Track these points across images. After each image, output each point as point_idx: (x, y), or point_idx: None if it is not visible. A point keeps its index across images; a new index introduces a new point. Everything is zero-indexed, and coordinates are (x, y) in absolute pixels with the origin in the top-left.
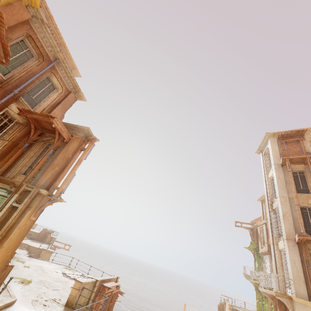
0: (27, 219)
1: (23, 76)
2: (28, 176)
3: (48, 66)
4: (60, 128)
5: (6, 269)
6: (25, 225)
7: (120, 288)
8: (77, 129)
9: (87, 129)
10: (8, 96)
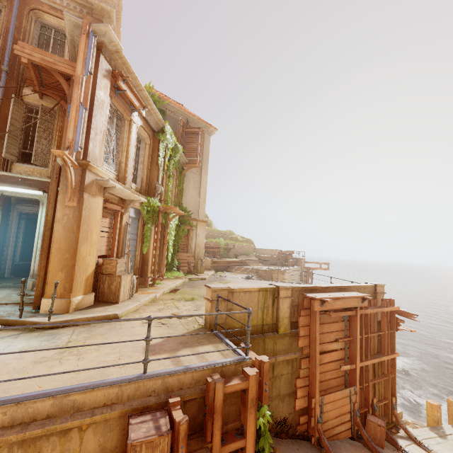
0: (64, 207)
1: (1, 44)
2: None
3: (14, 2)
4: (41, 60)
5: (115, 281)
6: (65, 216)
7: (396, 306)
8: (78, 47)
9: (71, 23)
10: (2, 81)
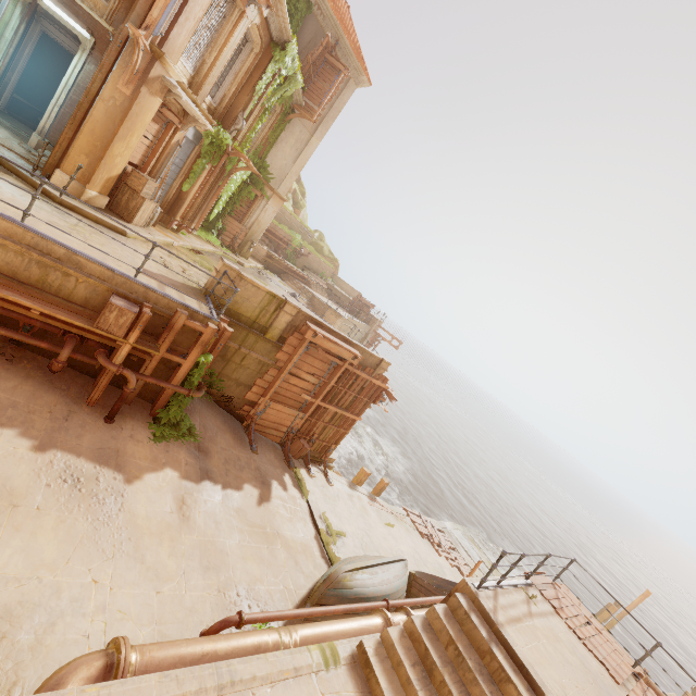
0: (115, 88)
1: None
2: (132, 15)
3: None
4: None
5: (137, 200)
6: (112, 99)
7: (387, 386)
8: None
9: None
10: None
